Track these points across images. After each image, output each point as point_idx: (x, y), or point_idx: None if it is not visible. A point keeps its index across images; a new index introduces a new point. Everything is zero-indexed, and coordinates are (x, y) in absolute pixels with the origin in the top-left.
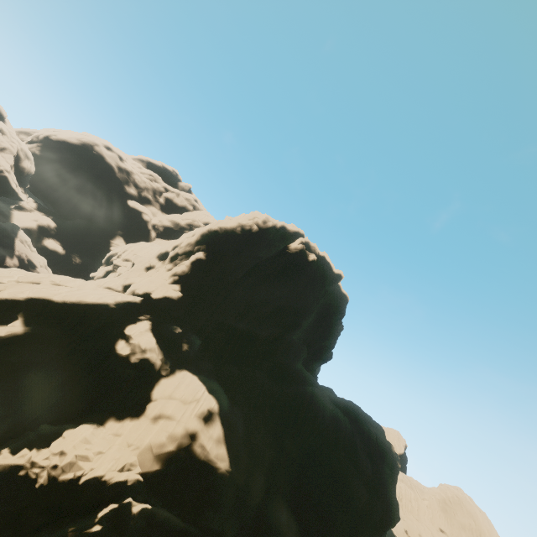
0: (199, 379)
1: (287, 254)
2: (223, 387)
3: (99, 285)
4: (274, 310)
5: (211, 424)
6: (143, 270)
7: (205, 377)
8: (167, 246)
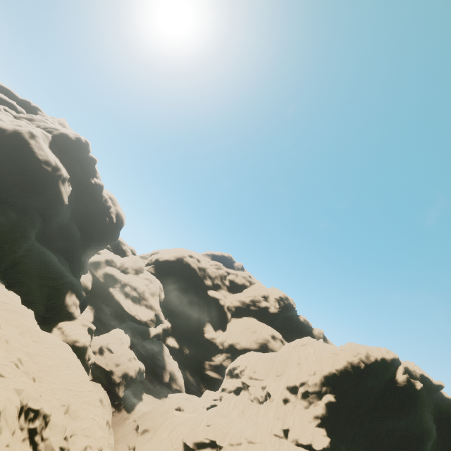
0: None
1: (398, 388)
2: None
3: (268, 432)
4: (401, 439)
5: None
6: (282, 403)
7: None
8: (293, 379)
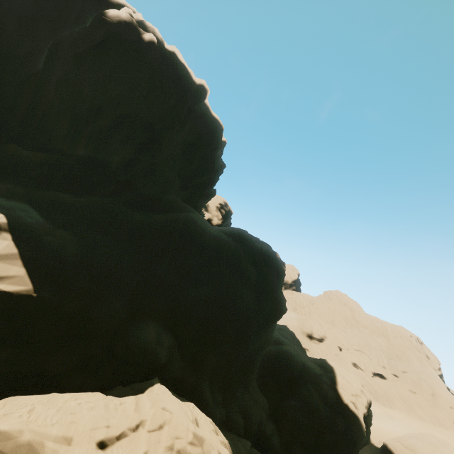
0: None
1: (105, 24)
2: (42, 211)
3: None
4: (114, 120)
5: None
6: None
7: None
8: None
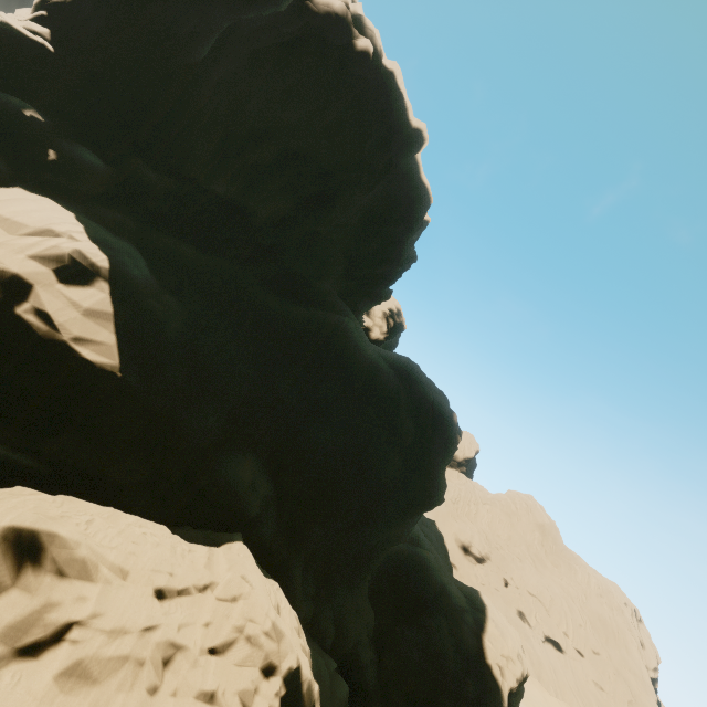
0: (77, 219)
1: (307, 14)
2: (151, 262)
3: None
4: (279, 156)
5: (82, 289)
6: None
7: (100, 225)
8: None
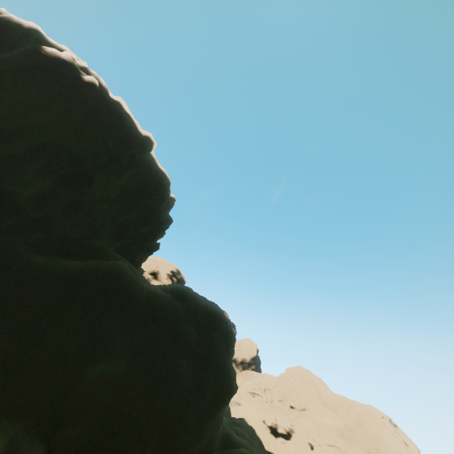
0: None
1: (39, 56)
2: None
3: None
4: (32, 147)
5: None
6: None
7: None
8: None
